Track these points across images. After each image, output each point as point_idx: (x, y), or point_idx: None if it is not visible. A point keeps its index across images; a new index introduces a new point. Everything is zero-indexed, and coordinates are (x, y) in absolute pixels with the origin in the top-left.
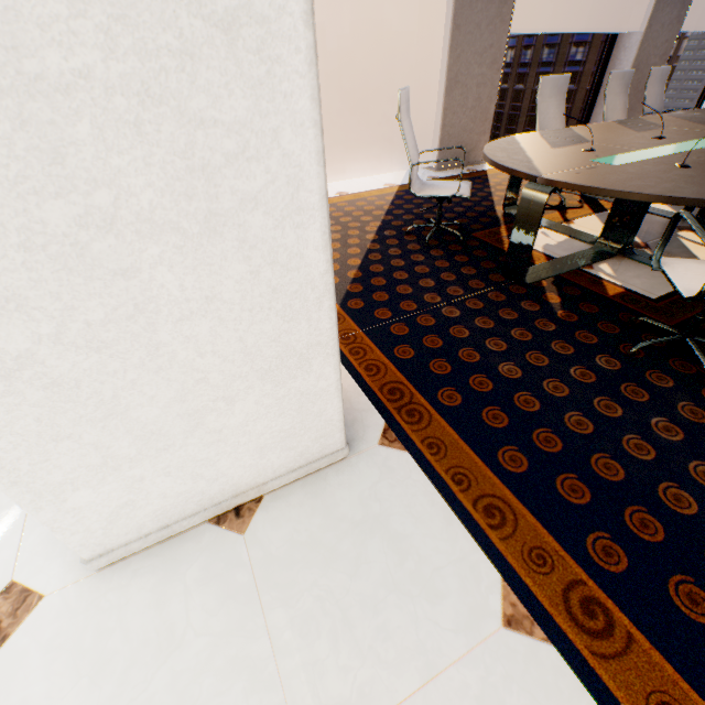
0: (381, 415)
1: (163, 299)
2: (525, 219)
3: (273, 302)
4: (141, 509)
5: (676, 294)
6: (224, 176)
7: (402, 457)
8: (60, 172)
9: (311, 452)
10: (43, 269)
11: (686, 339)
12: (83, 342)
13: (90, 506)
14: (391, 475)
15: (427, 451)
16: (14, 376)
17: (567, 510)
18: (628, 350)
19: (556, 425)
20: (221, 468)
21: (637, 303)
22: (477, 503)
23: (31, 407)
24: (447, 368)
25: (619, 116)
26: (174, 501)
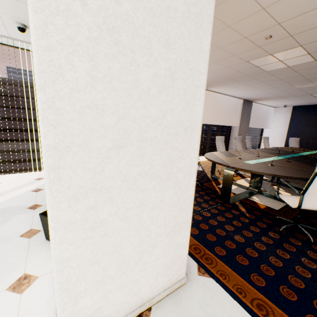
0: (194, 260)
1: (149, 200)
2: (227, 179)
3: (177, 203)
4: (102, 313)
5: (284, 208)
6: (175, 163)
7: (211, 281)
8: (140, 159)
9: (173, 278)
10: (123, 188)
11: (297, 225)
12: (121, 215)
13: (84, 308)
14: (209, 290)
15: (221, 277)
16: (96, 229)
17: (291, 304)
18: (279, 229)
19: (268, 262)
20: (140, 286)
21: (272, 211)
22: (252, 303)
23: (93, 244)
24: (214, 237)
25: (240, 148)
26: (116, 308)
